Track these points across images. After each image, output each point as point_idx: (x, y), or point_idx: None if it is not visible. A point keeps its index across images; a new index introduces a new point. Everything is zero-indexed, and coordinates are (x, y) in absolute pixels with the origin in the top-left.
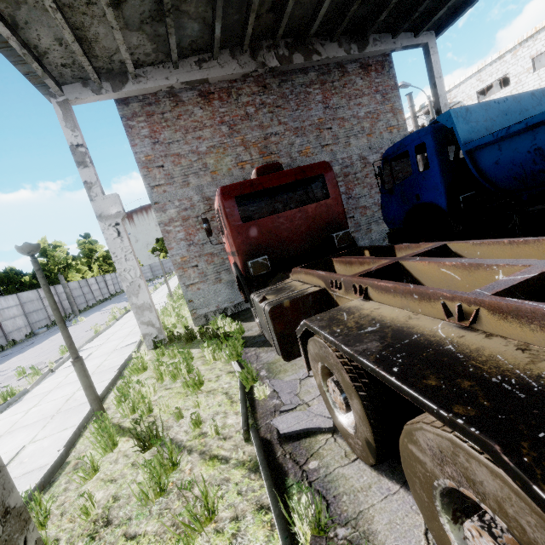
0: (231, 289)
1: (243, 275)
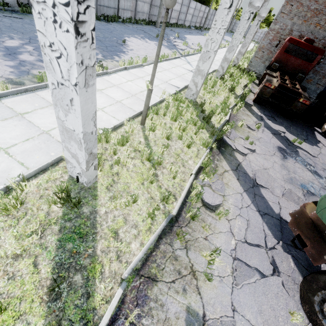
0: (263, 68)
1: (269, 65)
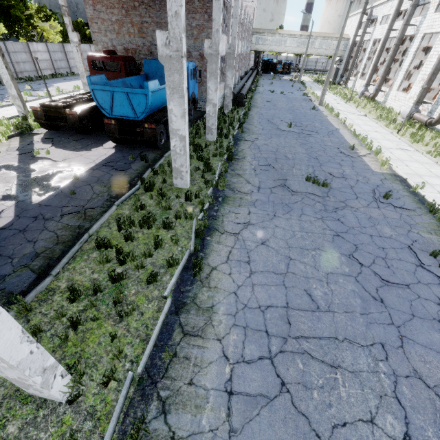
0: None
1: None
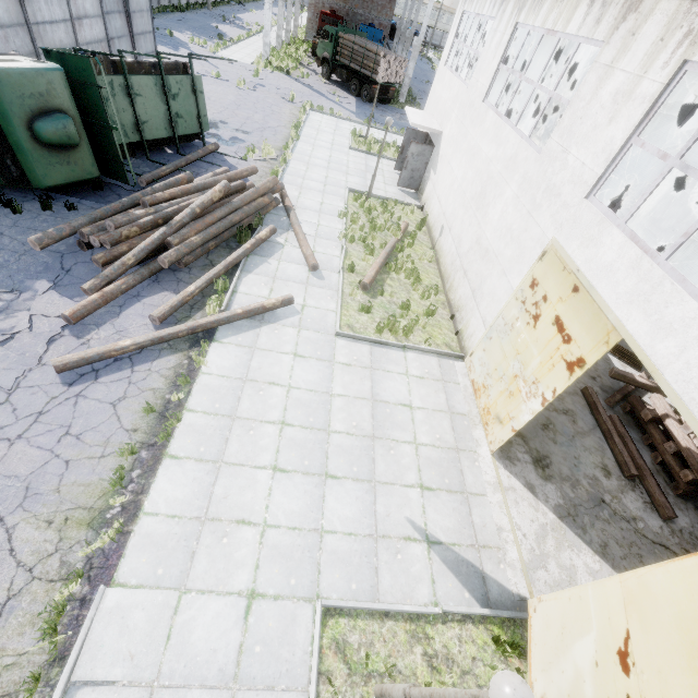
0: None
1: (317, 33)
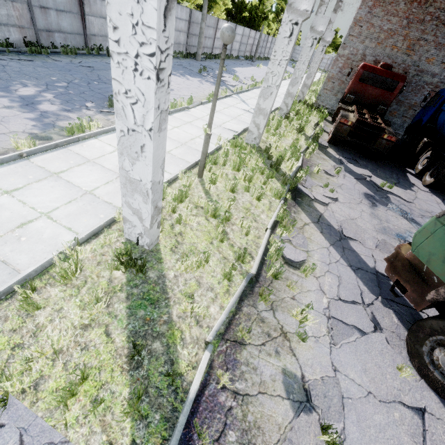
0: (336, 102)
1: (343, 98)
